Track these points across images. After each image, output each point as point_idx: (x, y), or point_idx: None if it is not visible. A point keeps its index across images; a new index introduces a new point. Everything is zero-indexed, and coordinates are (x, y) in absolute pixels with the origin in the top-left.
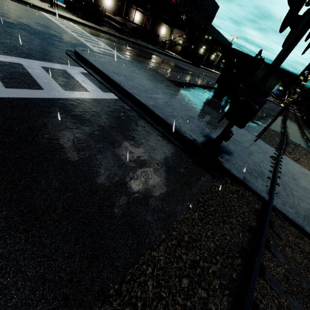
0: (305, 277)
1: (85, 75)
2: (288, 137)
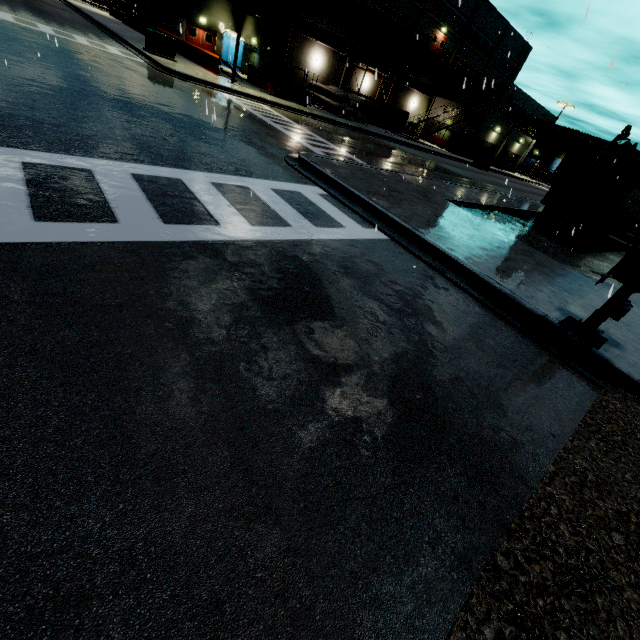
0: None
1: (327, 199)
2: None
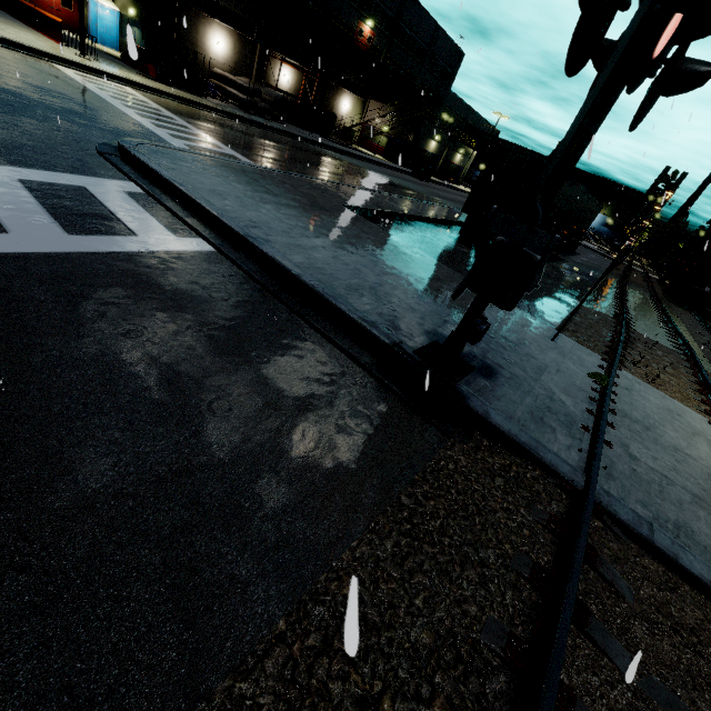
0: (689, 710)
1: (136, 198)
2: (631, 326)
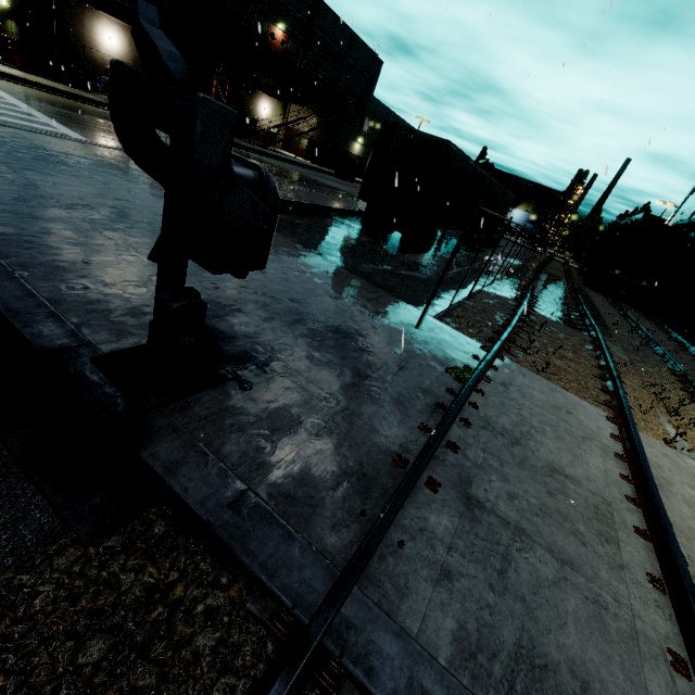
0: None
1: None
2: (534, 309)
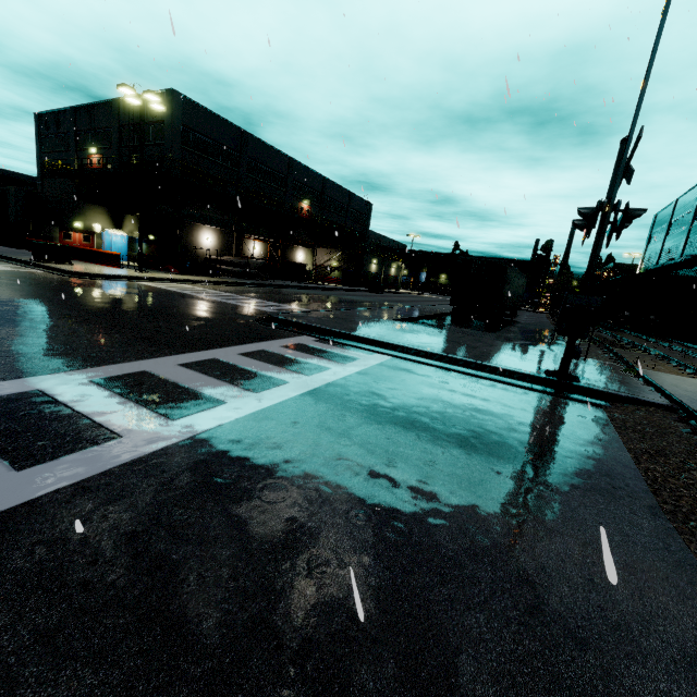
0: None
1: (323, 342)
2: None
